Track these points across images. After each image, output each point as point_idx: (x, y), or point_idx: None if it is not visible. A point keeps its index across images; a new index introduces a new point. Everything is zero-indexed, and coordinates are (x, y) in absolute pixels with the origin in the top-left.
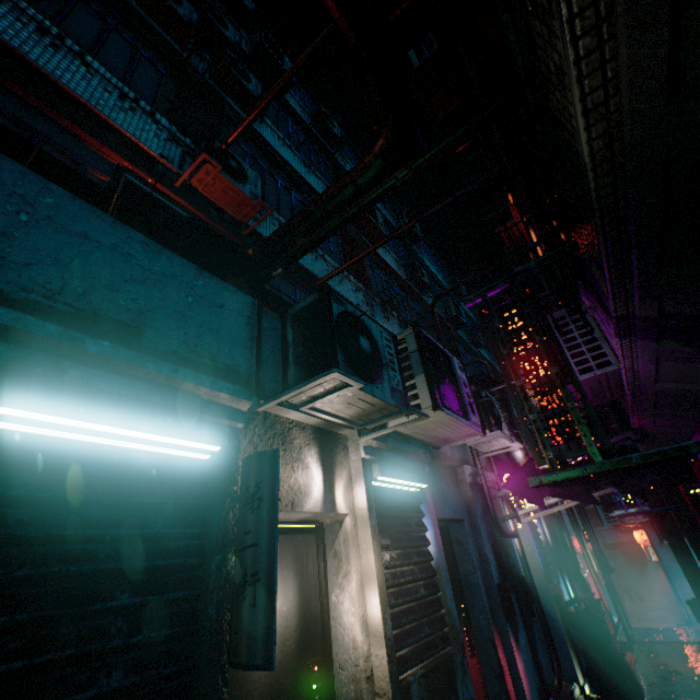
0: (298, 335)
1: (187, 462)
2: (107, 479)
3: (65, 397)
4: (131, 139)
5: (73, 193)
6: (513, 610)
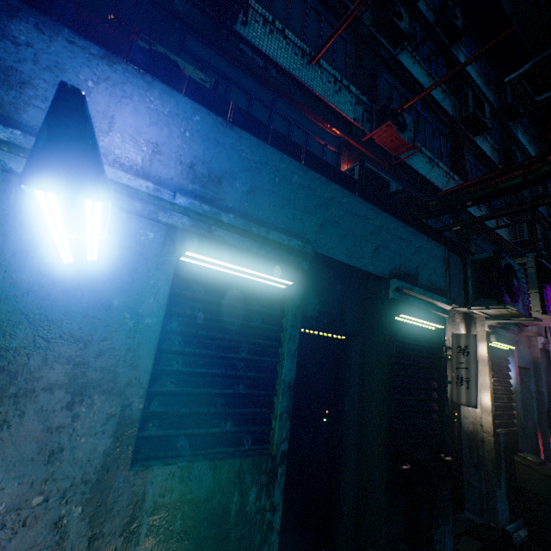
0: (473, 272)
1: (427, 330)
2: (412, 335)
3: (412, 311)
4: (341, 114)
5: (388, 212)
6: None
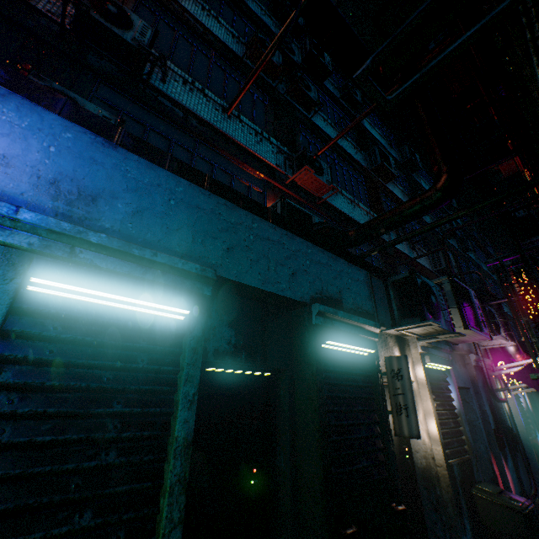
0: (395, 293)
1: (360, 356)
2: (344, 363)
3: (339, 336)
4: (264, 161)
5: (306, 239)
6: (504, 445)
